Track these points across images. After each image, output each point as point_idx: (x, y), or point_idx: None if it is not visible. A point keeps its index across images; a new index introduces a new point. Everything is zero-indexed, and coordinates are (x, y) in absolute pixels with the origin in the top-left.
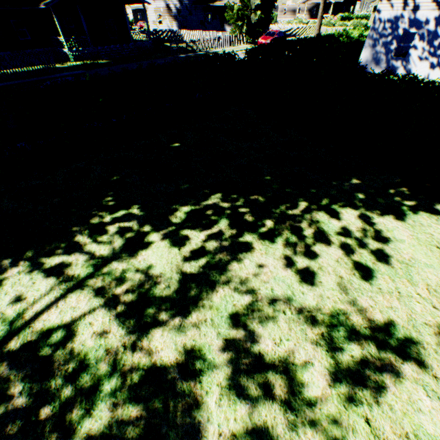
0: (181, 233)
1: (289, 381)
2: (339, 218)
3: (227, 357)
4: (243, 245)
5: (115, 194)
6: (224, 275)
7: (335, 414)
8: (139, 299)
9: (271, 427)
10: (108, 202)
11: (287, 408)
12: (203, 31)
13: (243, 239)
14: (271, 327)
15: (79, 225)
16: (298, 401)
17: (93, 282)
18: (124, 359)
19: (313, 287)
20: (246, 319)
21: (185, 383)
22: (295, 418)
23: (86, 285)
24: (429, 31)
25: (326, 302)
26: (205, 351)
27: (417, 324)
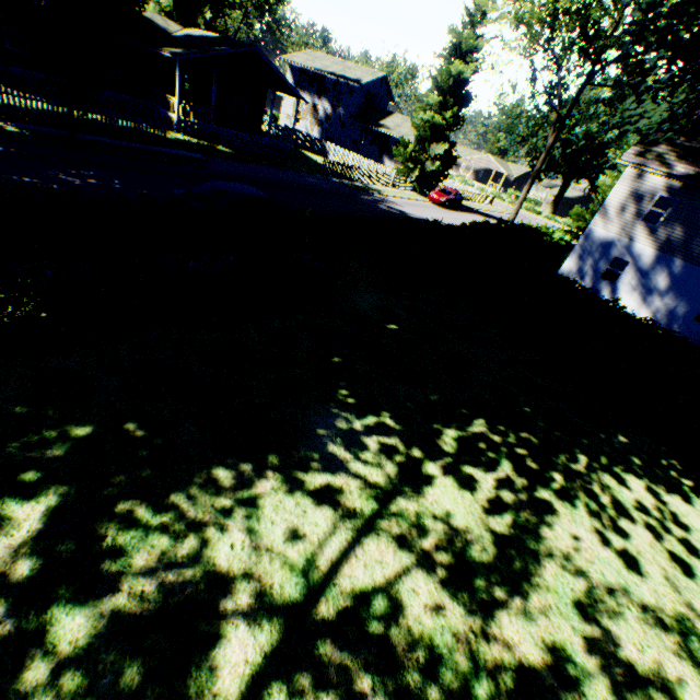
0: (462, 469)
1: None
2: (628, 487)
3: (597, 662)
4: (543, 504)
5: (350, 387)
6: (541, 543)
7: None
8: (458, 562)
9: None
10: (346, 397)
11: None
12: (353, 152)
13: (539, 494)
14: (624, 626)
15: (323, 426)
16: None
17: (387, 525)
18: (482, 651)
19: (642, 578)
20: (593, 611)
21: (568, 694)
22: None
23: (380, 528)
24: (642, 267)
25: (664, 601)
26: (569, 651)
27: None
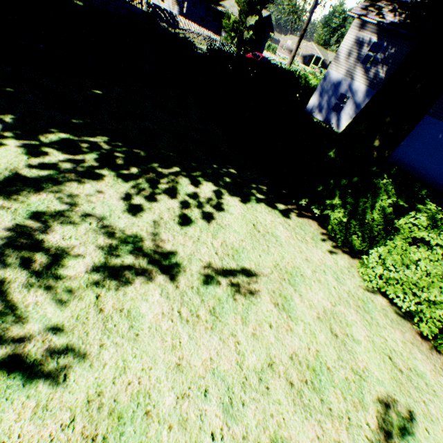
0: (42, 149)
1: (52, 262)
2: (197, 187)
3: (9, 234)
4: (95, 175)
5: None
6: (58, 187)
7: (75, 288)
8: None
9: (8, 282)
10: None
11: (35, 275)
12: (201, 27)
13: (100, 172)
14: (70, 229)
15: None
16: (49, 273)
17: None
18: None
19: (132, 217)
20: (51, 218)
21: None
22: (37, 282)
23: None
24: (357, 100)
25: (134, 228)
26: None
27: (194, 258)
